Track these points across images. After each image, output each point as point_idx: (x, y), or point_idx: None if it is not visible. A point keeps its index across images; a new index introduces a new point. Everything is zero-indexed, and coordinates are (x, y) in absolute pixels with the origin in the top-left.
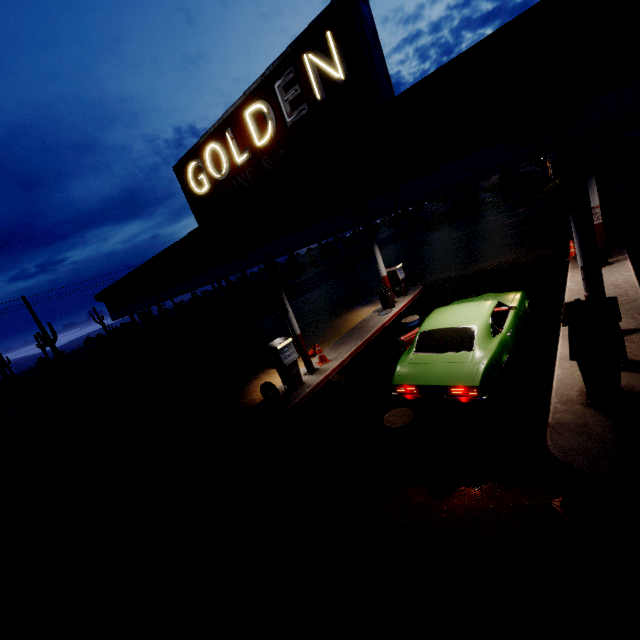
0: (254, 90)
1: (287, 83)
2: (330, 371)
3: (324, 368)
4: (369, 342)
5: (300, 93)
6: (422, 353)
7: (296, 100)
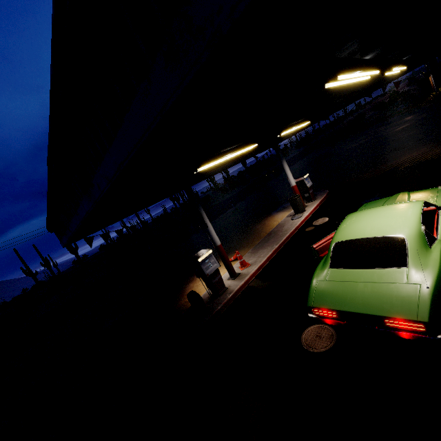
0: None
1: None
2: (249, 276)
3: (244, 273)
4: (284, 245)
5: None
6: (339, 268)
7: None
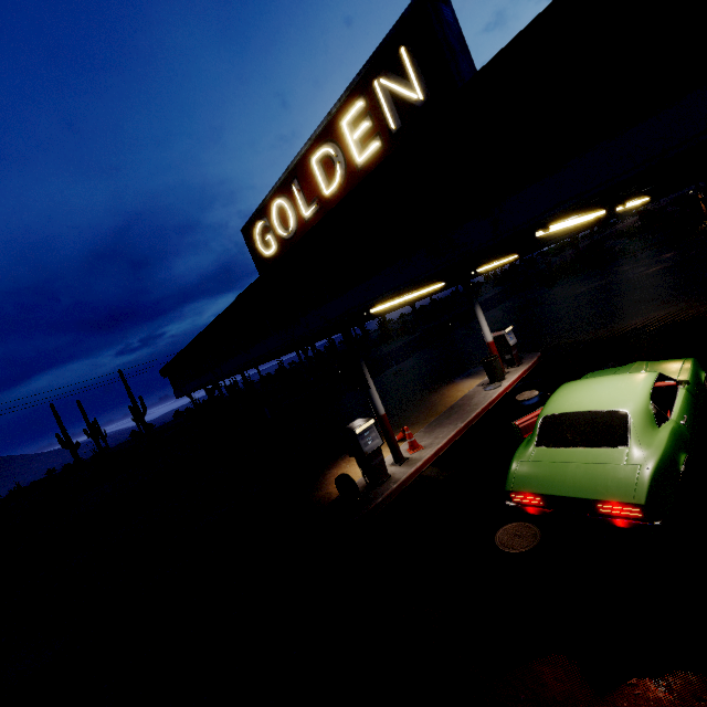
0: (320, 133)
1: (356, 118)
2: (423, 462)
3: (415, 457)
4: (473, 424)
5: (371, 126)
6: (547, 446)
7: (367, 135)
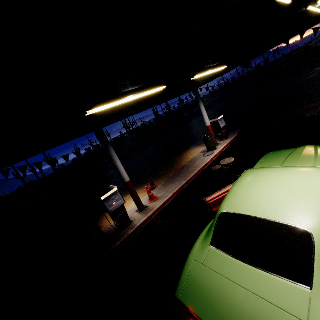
0: None
1: None
2: (153, 211)
3: (150, 207)
4: (191, 181)
5: None
6: (221, 250)
7: None
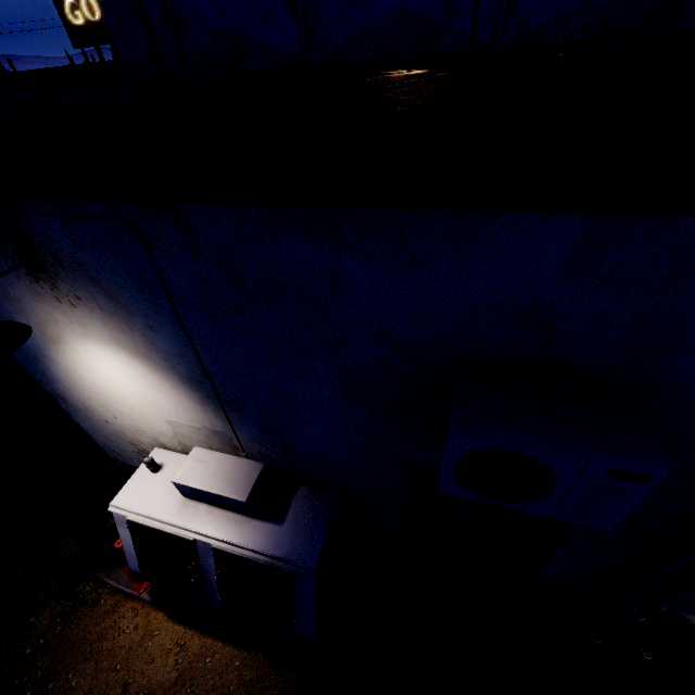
0: None
1: None
2: None
3: None
4: None
5: None
6: None
7: None
